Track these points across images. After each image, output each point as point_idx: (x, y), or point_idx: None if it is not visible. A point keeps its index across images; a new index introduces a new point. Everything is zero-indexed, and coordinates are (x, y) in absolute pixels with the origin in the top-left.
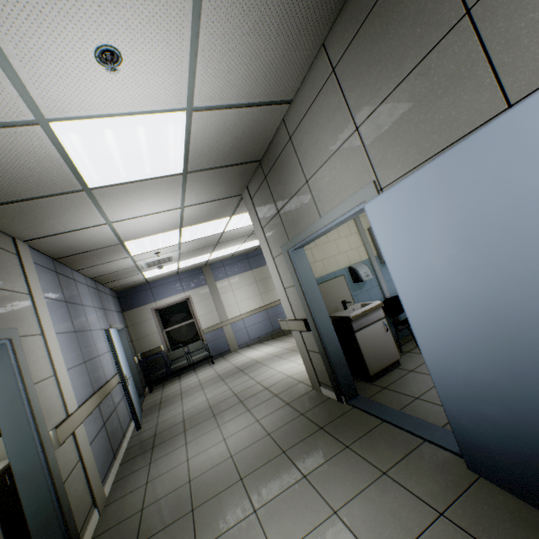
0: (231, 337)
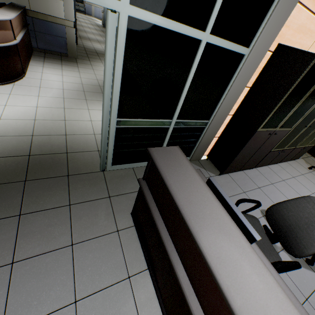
0: (93, 11)
